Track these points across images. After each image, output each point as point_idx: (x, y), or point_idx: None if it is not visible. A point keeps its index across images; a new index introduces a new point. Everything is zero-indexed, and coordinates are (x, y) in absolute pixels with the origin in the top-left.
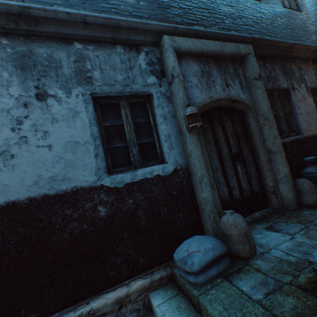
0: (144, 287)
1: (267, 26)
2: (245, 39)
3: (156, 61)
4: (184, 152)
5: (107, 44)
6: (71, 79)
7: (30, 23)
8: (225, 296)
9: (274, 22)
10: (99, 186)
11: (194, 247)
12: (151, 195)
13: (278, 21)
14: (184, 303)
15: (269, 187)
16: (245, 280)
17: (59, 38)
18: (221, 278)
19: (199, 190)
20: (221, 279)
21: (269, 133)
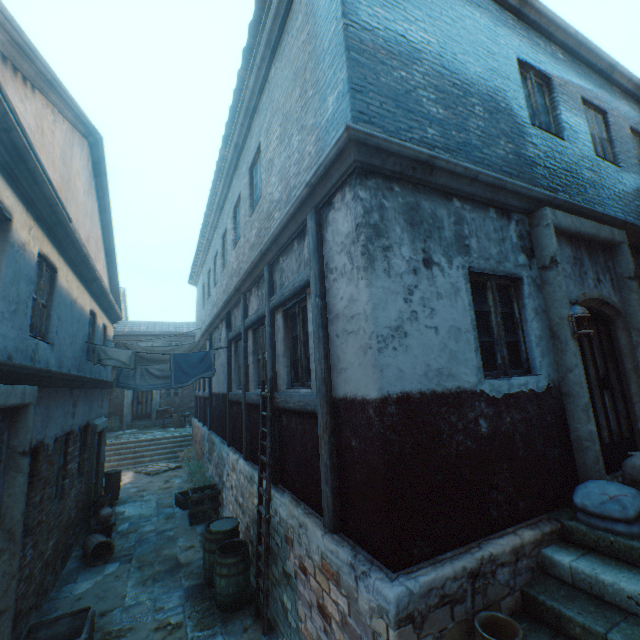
0: (536, 539)
1: (629, 203)
2: (617, 222)
3: (525, 235)
4: (556, 364)
5: (481, 205)
6: (451, 244)
7: (425, 171)
8: None
9: (635, 199)
10: (479, 392)
11: (614, 491)
12: (527, 416)
13: (639, 198)
14: (608, 560)
15: None
16: None
17: (440, 191)
18: None
19: (581, 421)
20: None
21: None
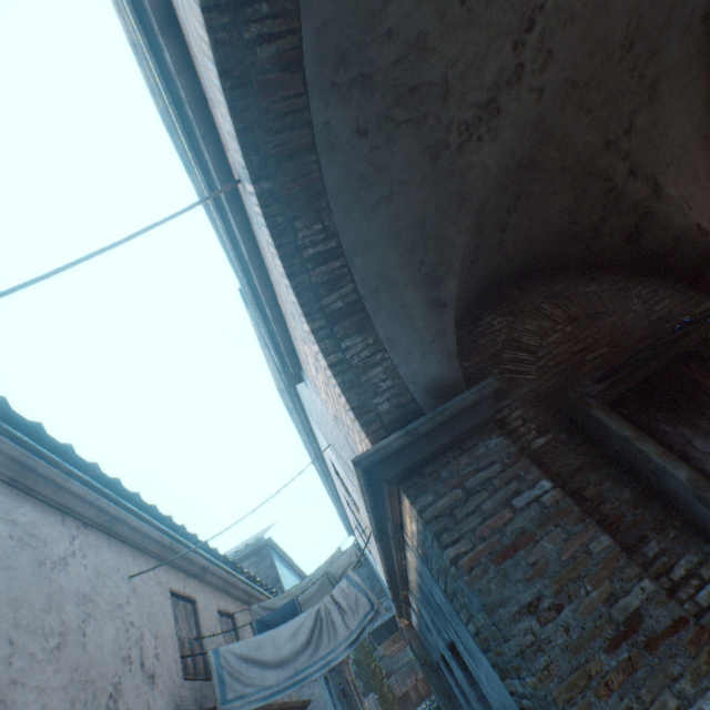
0: None
1: None
2: None
3: None
4: None
5: None
6: None
7: None
8: None
9: None
10: None
11: None
12: None
13: None
14: None
15: None
16: None
17: None
18: None
19: None
20: None
21: (353, 704)
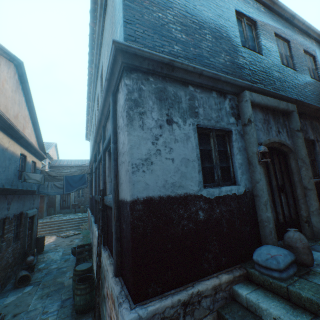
0: (229, 280)
1: (301, 90)
2: (291, 100)
3: (235, 106)
4: (251, 178)
5: (207, 90)
6: (186, 111)
7: (169, 69)
8: (309, 287)
9: (305, 88)
10: (200, 196)
11: (274, 252)
12: (230, 208)
13: (307, 87)
14: (268, 293)
15: (303, 217)
16: (317, 279)
17: (180, 81)
18: (297, 277)
19: (263, 210)
20: (297, 277)
21: (305, 174)
